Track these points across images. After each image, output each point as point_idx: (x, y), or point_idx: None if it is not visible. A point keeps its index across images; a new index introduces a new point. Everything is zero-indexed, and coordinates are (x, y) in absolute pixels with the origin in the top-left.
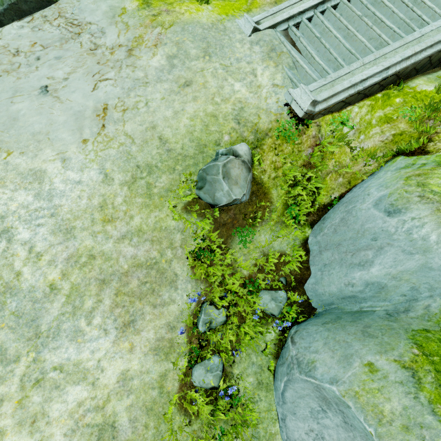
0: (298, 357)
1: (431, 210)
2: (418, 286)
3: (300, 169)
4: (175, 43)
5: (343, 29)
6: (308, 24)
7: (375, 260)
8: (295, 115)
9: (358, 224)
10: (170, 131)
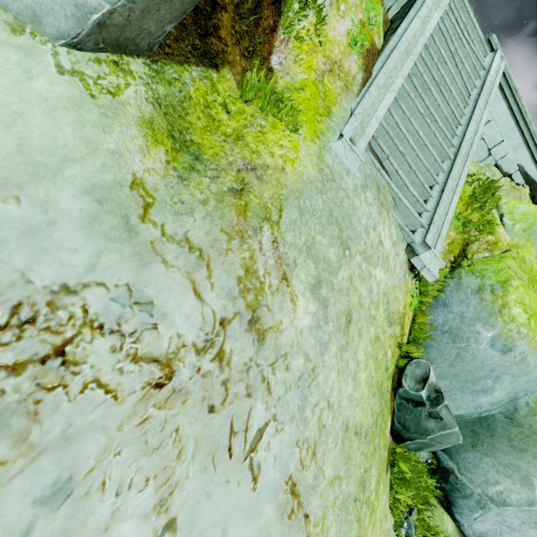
0: (486, 494)
1: (527, 343)
2: (518, 391)
3: (411, 318)
4: (305, 252)
5: (412, 133)
6: (389, 130)
7: (495, 386)
8: (419, 277)
9: (478, 362)
10: (359, 410)
